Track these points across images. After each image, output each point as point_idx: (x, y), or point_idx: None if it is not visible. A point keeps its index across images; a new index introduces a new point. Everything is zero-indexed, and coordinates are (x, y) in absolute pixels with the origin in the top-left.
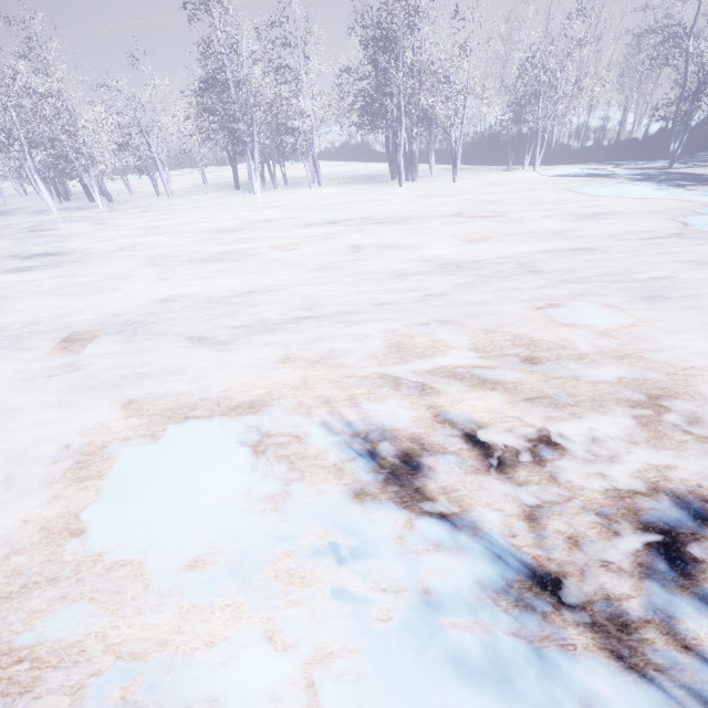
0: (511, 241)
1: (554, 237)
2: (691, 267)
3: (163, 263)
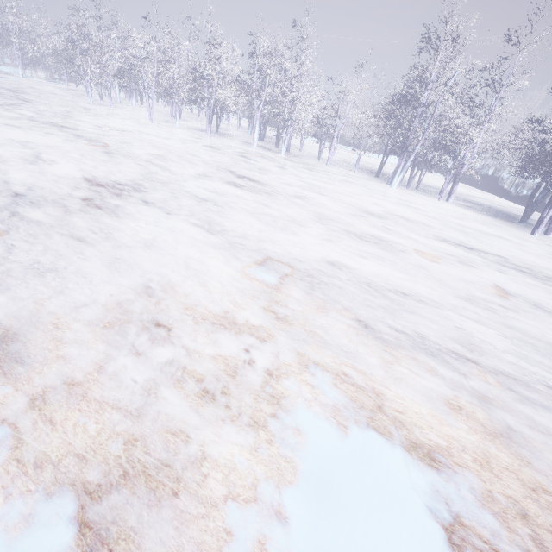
0: None
1: None
2: None
3: (326, 224)
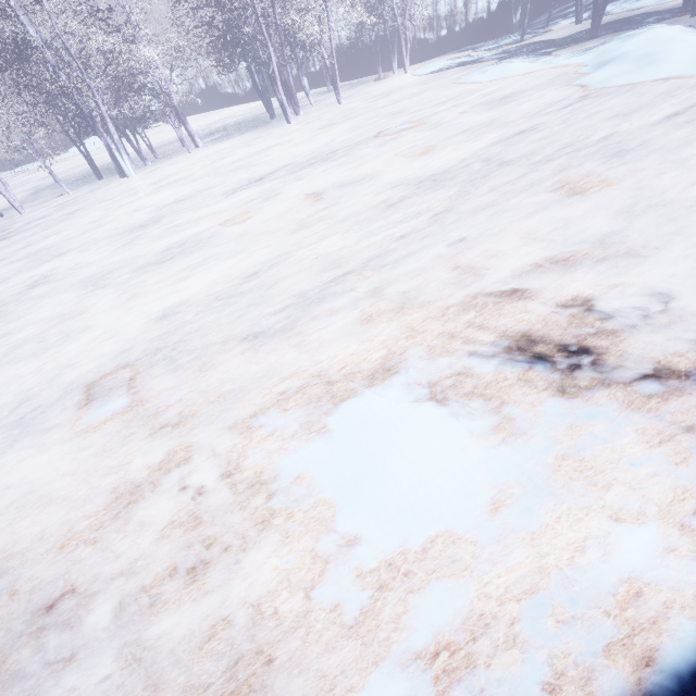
0: (455, 144)
1: (488, 128)
2: (620, 120)
3: (108, 283)
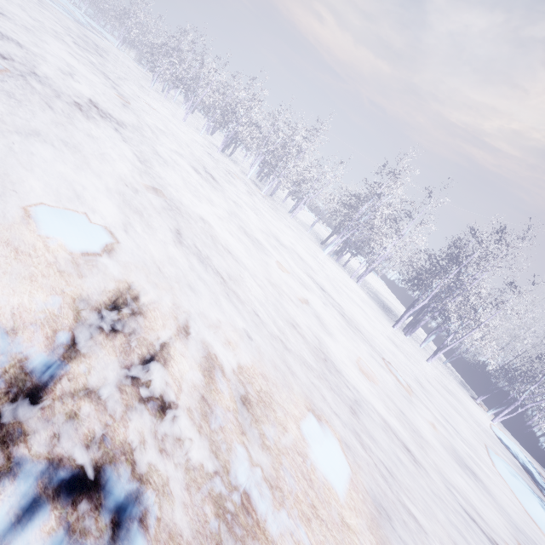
0: (382, 398)
1: (411, 431)
2: None
3: (233, 217)
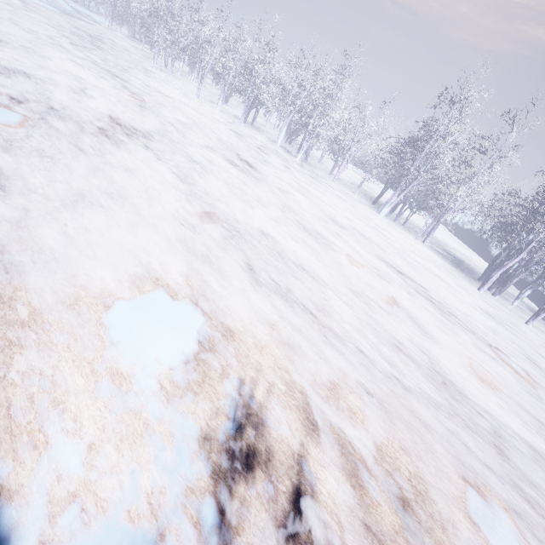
0: (513, 410)
1: None
2: None
3: (287, 213)
